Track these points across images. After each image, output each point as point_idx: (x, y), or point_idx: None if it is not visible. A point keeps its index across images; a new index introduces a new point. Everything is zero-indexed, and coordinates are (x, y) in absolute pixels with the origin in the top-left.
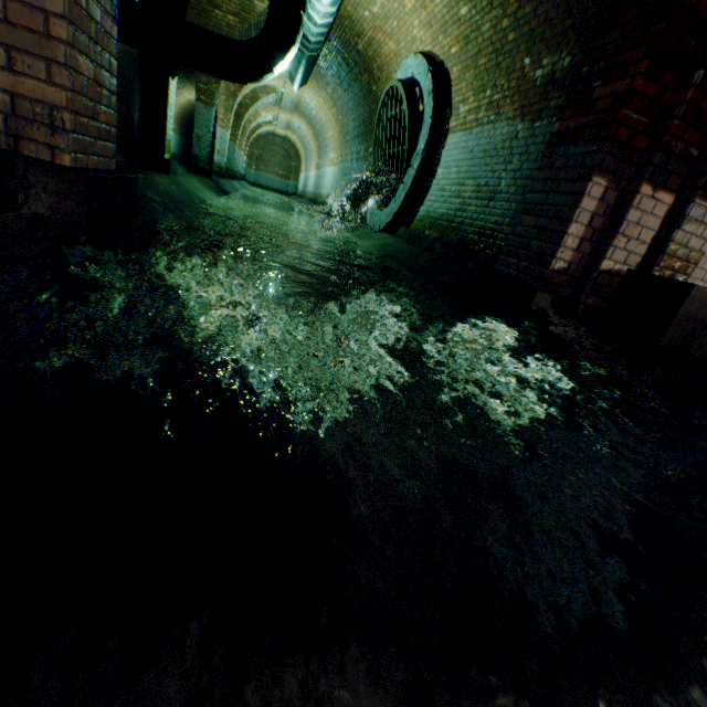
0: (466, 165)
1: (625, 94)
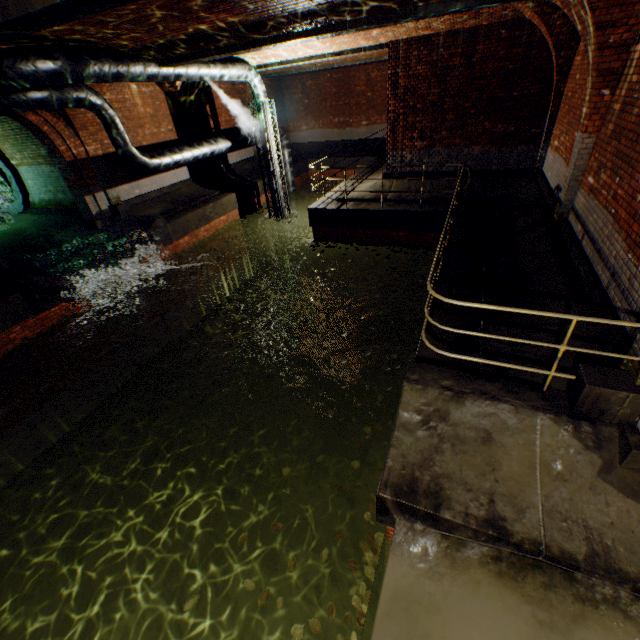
0: (43, 180)
1: (76, 180)
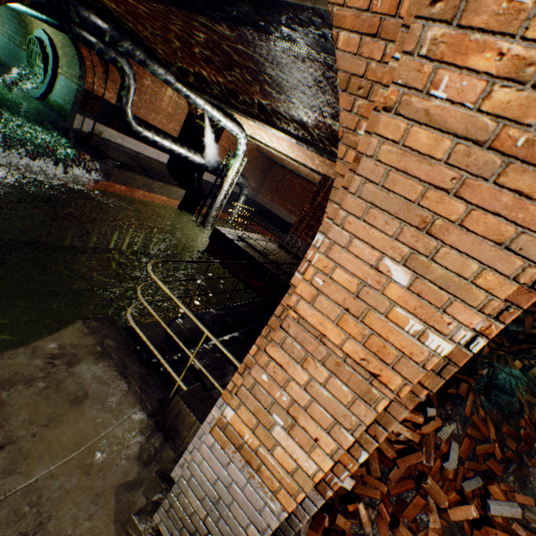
0: (67, 91)
1: (81, 101)
